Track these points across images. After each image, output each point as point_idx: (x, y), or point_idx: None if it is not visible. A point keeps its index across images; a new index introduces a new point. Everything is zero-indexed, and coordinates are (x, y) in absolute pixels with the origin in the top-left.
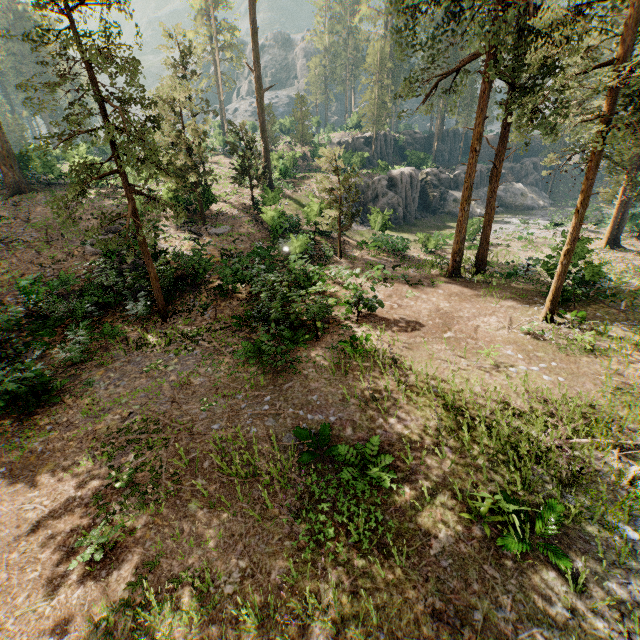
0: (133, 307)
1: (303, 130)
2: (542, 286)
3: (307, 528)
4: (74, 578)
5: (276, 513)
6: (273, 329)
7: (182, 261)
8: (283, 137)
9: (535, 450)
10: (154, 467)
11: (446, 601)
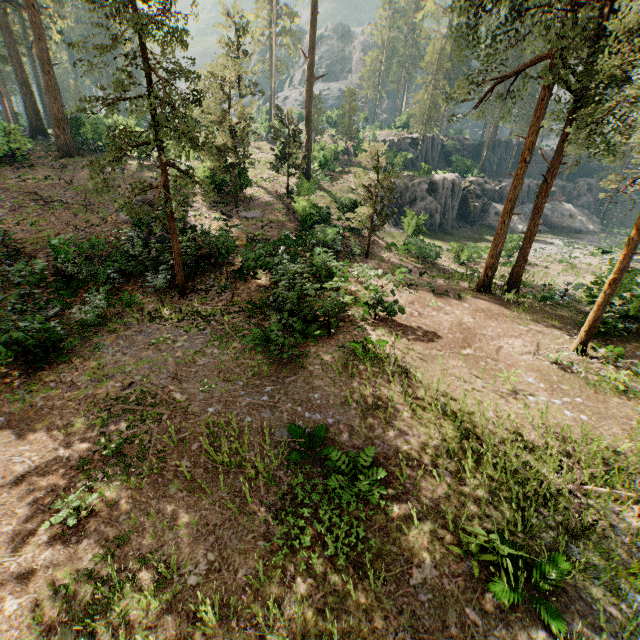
0: (153, 279)
1: (349, 124)
2: (578, 314)
3: (283, 531)
4: (45, 539)
5: (255, 509)
6: (284, 320)
7: (207, 240)
8: (328, 129)
9: (543, 491)
10: (143, 440)
11: (418, 639)
